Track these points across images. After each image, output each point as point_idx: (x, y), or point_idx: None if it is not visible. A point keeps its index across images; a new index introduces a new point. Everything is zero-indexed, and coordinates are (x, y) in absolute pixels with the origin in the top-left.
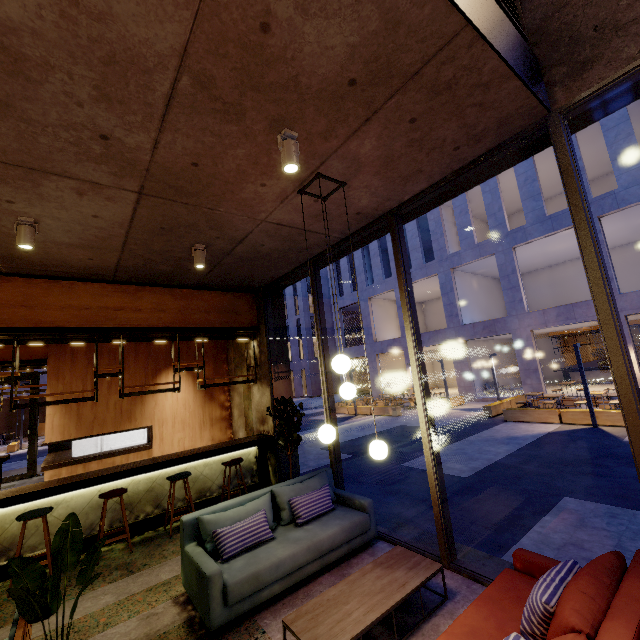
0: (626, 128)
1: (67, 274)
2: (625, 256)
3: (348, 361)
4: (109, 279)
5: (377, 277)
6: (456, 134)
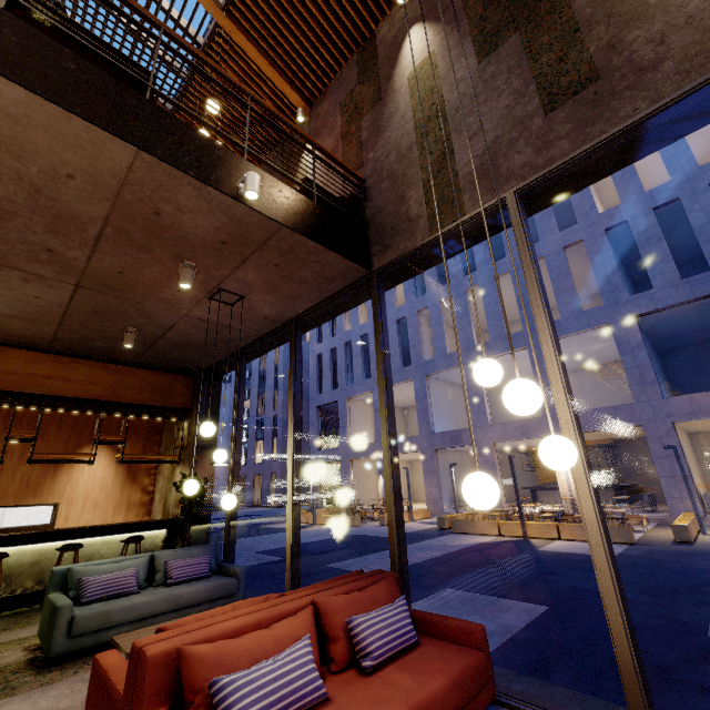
0: (565, 270)
1: (3, 340)
2: (582, 379)
3: (212, 427)
4: (45, 349)
5: (357, 377)
6: (313, 276)
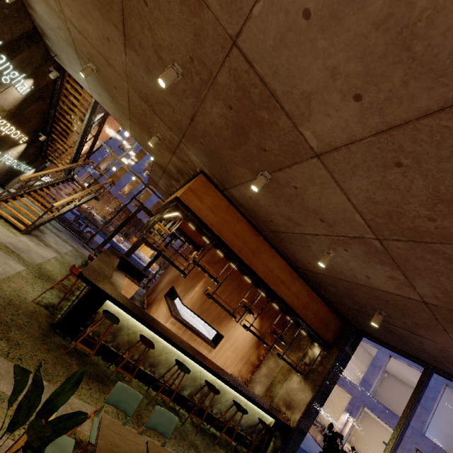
0: None
1: (281, 250)
2: None
3: None
4: (292, 264)
5: None
6: None
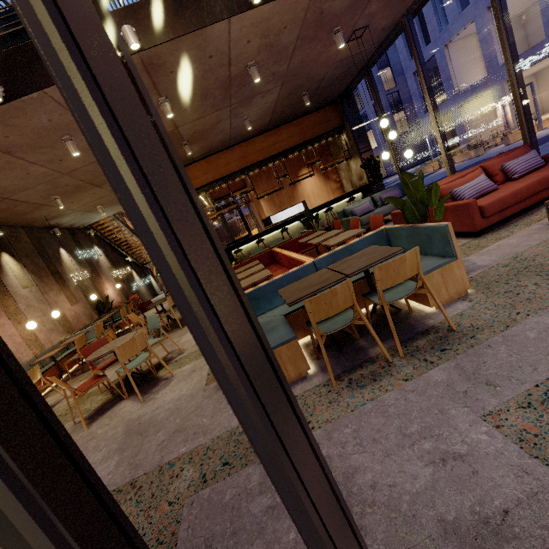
0: None
1: (251, 136)
2: None
3: (386, 121)
4: (265, 131)
5: (451, 15)
6: None
